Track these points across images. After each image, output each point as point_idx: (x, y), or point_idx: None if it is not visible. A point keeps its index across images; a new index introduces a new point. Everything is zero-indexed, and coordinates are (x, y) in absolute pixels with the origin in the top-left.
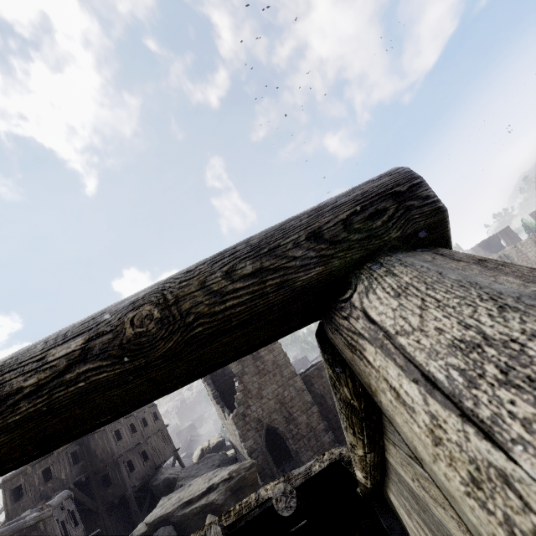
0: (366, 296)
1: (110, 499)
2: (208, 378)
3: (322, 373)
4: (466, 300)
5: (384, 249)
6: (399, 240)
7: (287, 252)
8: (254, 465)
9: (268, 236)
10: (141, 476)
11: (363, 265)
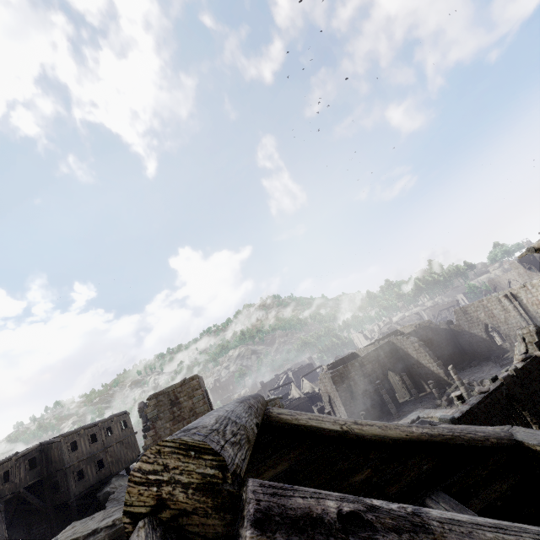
0: None
1: (57, 503)
2: (142, 410)
3: None
4: None
5: None
6: None
7: None
8: None
9: None
10: (90, 485)
11: None
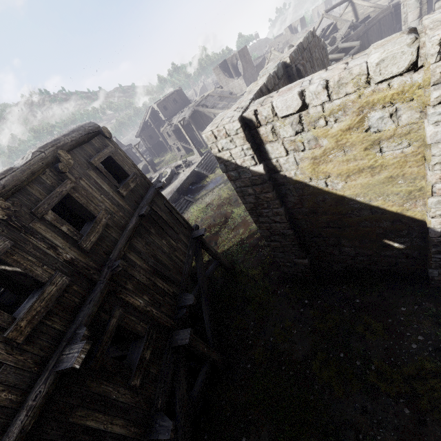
0: None
1: None
2: (221, 67)
3: (257, 69)
4: None
5: None
6: None
7: None
8: None
9: None
10: None
11: None
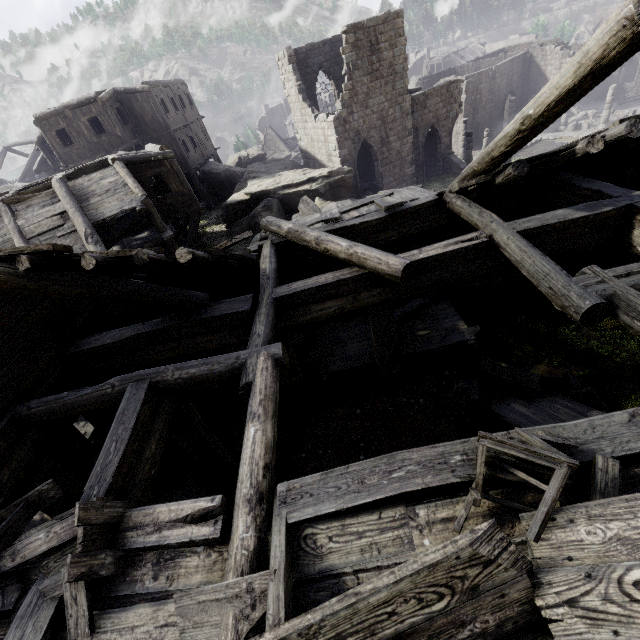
0: None
1: None
2: (293, 60)
3: (428, 102)
4: None
5: None
6: None
7: None
8: (351, 172)
9: None
10: (196, 162)
11: None
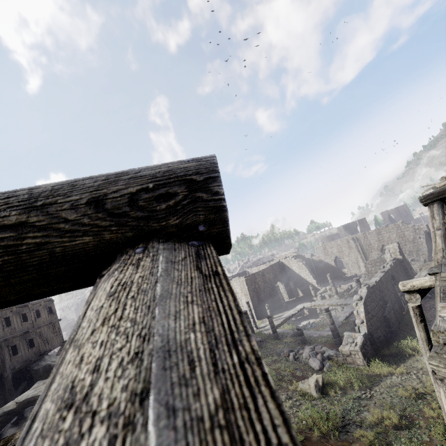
0: (105, 281)
1: None
2: None
3: None
4: (130, 329)
5: (160, 234)
6: (177, 228)
7: (60, 212)
8: None
9: (53, 189)
10: (23, 360)
11: (137, 244)
